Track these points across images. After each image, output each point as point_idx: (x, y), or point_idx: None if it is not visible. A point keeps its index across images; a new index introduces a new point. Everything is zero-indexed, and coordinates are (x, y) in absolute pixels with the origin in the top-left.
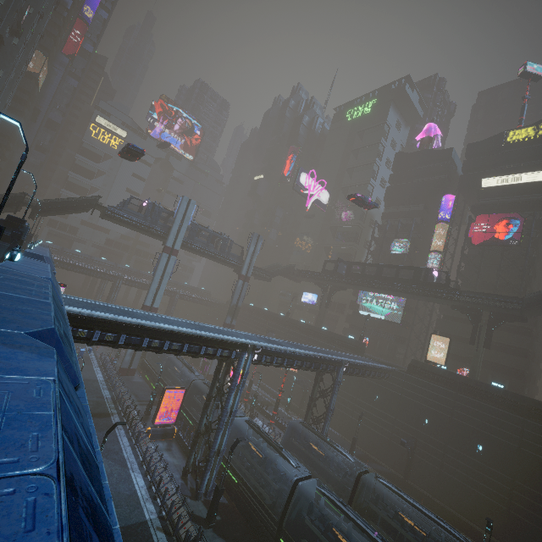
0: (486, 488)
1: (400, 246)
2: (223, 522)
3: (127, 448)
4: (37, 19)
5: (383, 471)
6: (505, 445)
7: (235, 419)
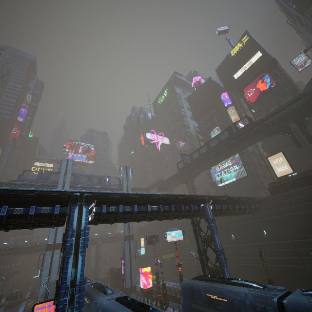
0: None
1: (215, 132)
2: None
3: None
4: None
5: None
6: None
7: (105, 304)
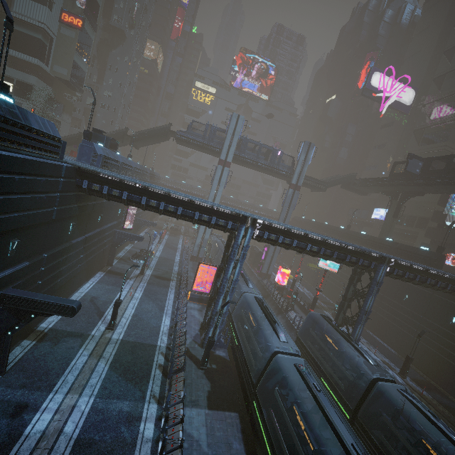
0: None
1: None
2: (216, 370)
3: (170, 301)
4: (143, 11)
5: (451, 407)
6: None
7: (246, 294)
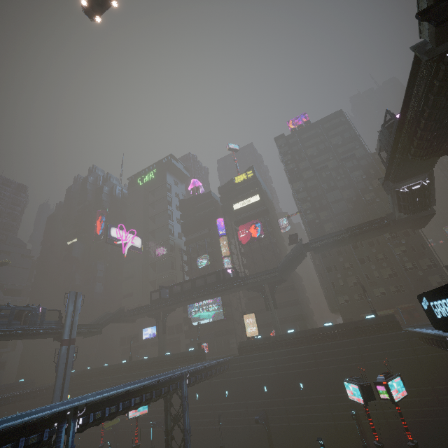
0: (318, 415)
1: (203, 260)
2: None
3: None
4: None
5: None
6: (312, 372)
7: None
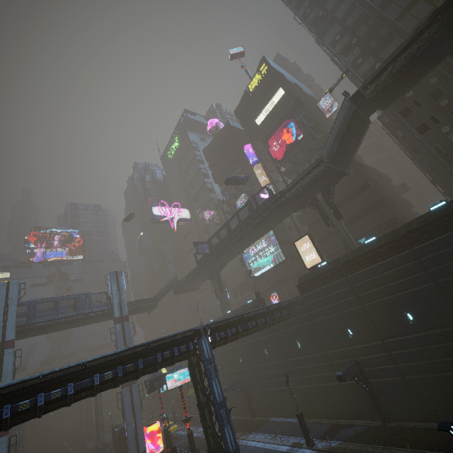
0: None
1: (242, 202)
2: None
3: None
4: None
5: (355, 434)
6: (424, 292)
7: None
